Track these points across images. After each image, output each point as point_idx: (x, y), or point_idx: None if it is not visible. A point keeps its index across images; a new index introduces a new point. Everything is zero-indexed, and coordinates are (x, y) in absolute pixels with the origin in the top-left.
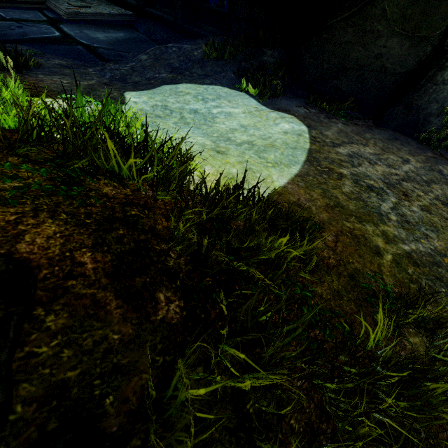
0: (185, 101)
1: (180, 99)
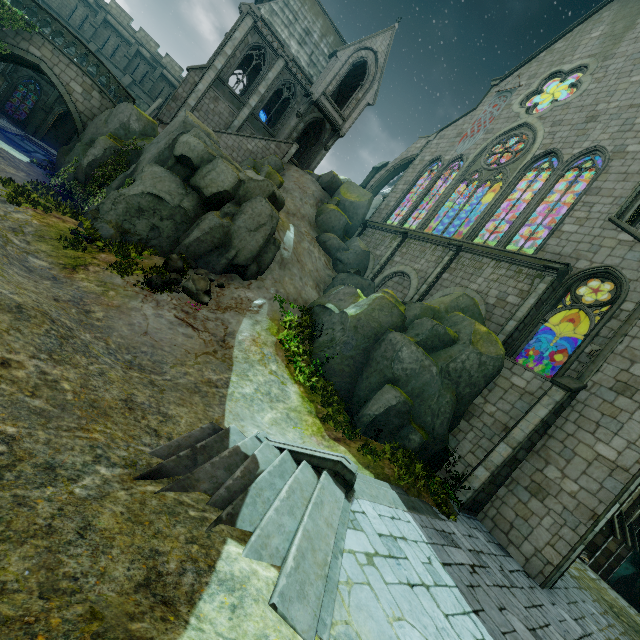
0: (5, 145)
1: (4, 144)
